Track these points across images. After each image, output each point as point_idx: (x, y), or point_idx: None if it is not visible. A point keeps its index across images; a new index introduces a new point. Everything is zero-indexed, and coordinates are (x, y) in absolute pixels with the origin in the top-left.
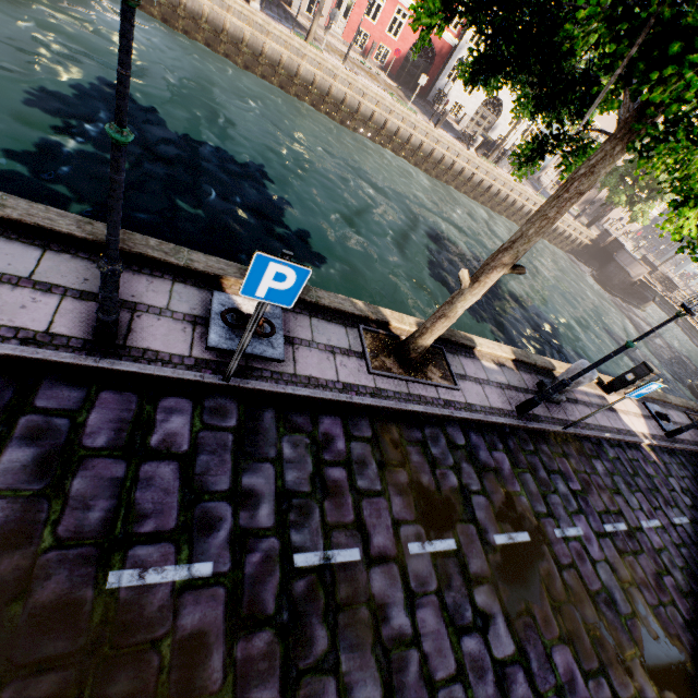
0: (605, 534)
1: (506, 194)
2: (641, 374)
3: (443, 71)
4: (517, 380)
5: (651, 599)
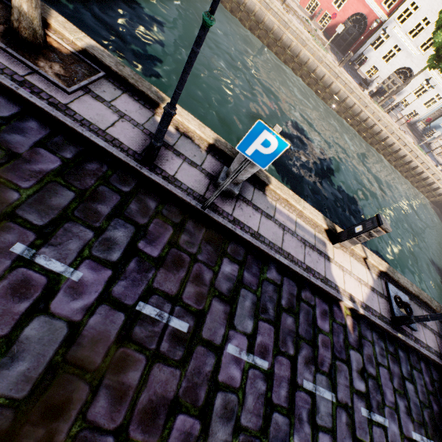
0: (127, 309)
1: (387, 136)
2: (369, 227)
3: (369, 39)
4: (193, 153)
5: (104, 416)
